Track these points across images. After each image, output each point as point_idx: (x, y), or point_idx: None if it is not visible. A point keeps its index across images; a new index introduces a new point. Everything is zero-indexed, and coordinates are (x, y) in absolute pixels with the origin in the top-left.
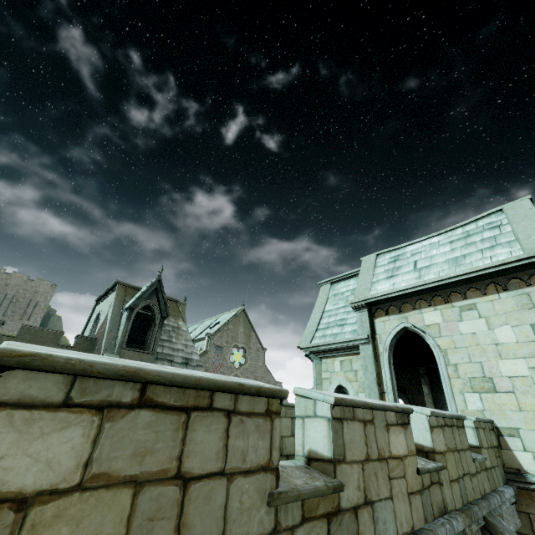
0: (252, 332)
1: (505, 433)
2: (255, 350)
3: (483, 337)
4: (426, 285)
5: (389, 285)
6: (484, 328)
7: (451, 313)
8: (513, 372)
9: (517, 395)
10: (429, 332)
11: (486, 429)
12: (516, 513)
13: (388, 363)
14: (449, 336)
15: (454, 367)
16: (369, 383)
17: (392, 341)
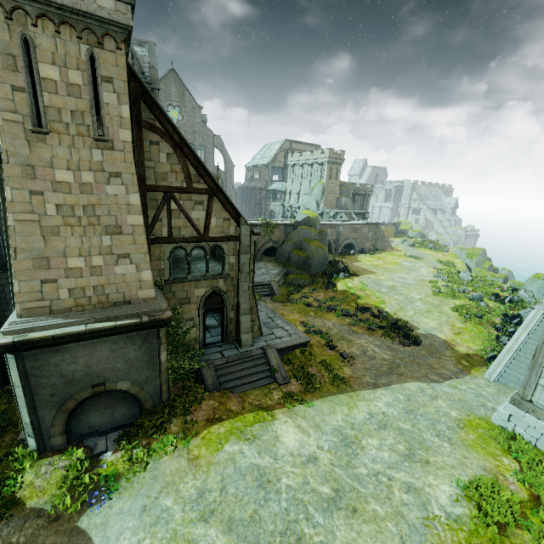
0: (185, 91)
1: None
2: (191, 108)
3: None
4: None
5: None
6: None
7: None
8: None
9: None
10: None
11: None
12: None
13: None
14: None
15: None
16: None
17: None
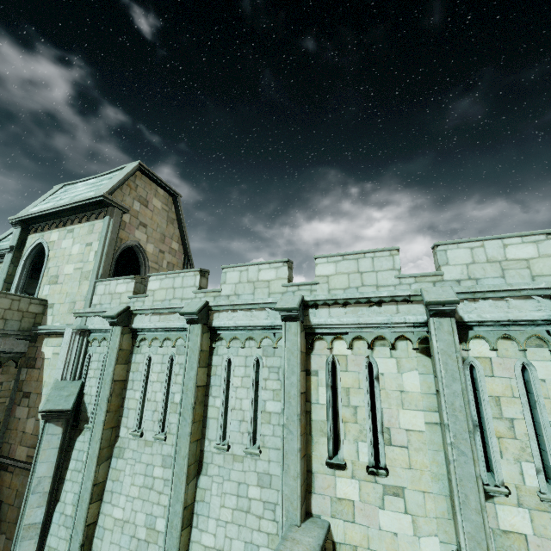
0: None
1: (49, 307)
2: None
3: (68, 250)
4: (48, 211)
5: (38, 209)
6: (71, 245)
7: (63, 234)
8: (68, 272)
9: (63, 285)
10: (49, 246)
11: (22, 301)
12: (25, 346)
13: (22, 268)
14: (56, 249)
15: (48, 269)
16: (1, 281)
17: (32, 252)
